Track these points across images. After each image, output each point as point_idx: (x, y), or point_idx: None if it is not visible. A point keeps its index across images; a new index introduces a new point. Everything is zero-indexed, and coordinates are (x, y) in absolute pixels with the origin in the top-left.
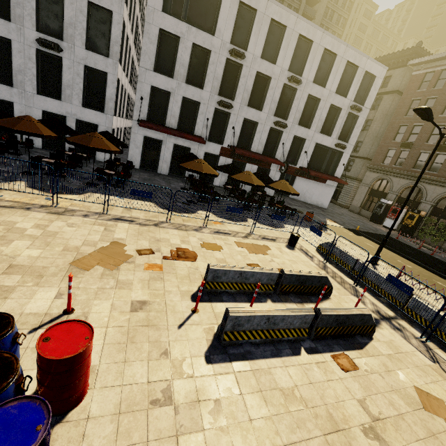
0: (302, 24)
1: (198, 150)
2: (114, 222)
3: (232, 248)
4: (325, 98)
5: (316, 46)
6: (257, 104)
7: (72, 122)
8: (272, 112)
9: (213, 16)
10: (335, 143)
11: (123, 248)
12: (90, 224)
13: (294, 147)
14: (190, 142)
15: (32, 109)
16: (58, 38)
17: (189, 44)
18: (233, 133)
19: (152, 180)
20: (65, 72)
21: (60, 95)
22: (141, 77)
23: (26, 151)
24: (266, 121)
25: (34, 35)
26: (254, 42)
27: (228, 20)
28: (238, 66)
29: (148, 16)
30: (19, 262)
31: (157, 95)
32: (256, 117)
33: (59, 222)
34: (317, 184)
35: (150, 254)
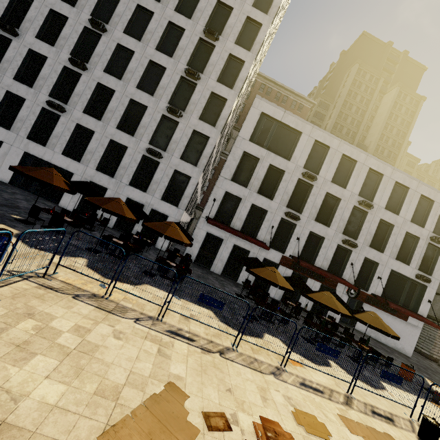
0: (372, 160)
1: (257, 254)
2: (170, 338)
3: (342, 433)
4: (399, 225)
5: (387, 178)
6: (324, 220)
7: (147, 211)
8: (340, 230)
9: (290, 147)
10: (415, 274)
11: (183, 403)
12: (142, 336)
13: (364, 269)
14: (251, 245)
15: (119, 196)
16: (162, 150)
17: (266, 164)
18: (296, 243)
19: (206, 278)
20: (157, 172)
21: (147, 188)
22: (219, 183)
23: (98, 228)
24: (333, 237)
25: (146, 146)
26: (325, 169)
27: (303, 151)
28: (308, 186)
29: (236, 142)
30: (19, 416)
31: (228, 199)
32: (322, 232)
33: (105, 326)
34: (393, 319)
35: (225, 428)
